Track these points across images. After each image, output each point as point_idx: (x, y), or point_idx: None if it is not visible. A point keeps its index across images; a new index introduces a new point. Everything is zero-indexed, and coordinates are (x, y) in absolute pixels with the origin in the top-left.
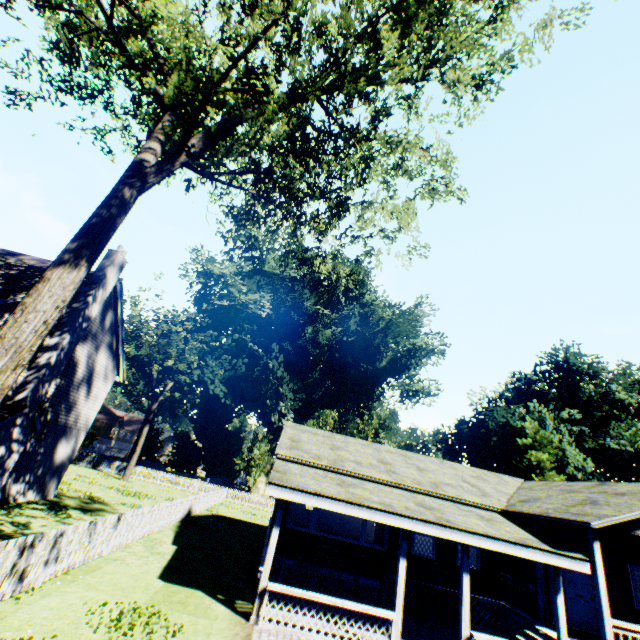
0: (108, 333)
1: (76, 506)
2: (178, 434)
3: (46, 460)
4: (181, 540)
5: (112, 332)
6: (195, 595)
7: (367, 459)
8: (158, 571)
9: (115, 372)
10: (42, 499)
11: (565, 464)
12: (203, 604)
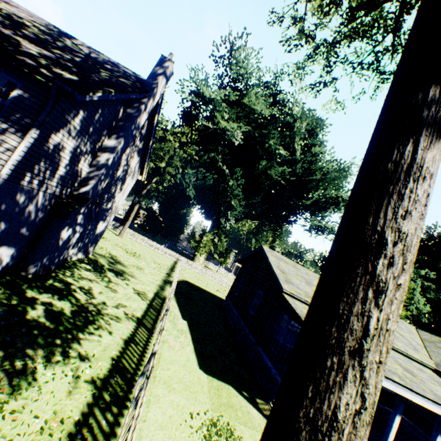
0: (142, 140)
1: (108, 267)
2: (149, 209)
3: (90, 233)
4: (184, 313)
5: (144, 139)
6: (232, 394)
7: None
8: (194, 358)
9: (138, 172)
10: (85, 257)
11: (409, 303)
12: (243, 407)
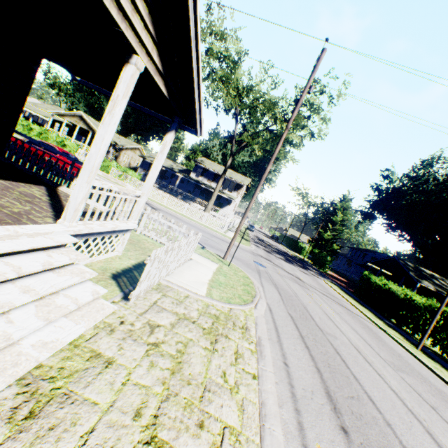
0: None
1: None
2: None
3: None
4: None
5: None
6: None
7: None
8: None
9: None
10: None
11: None
12: None
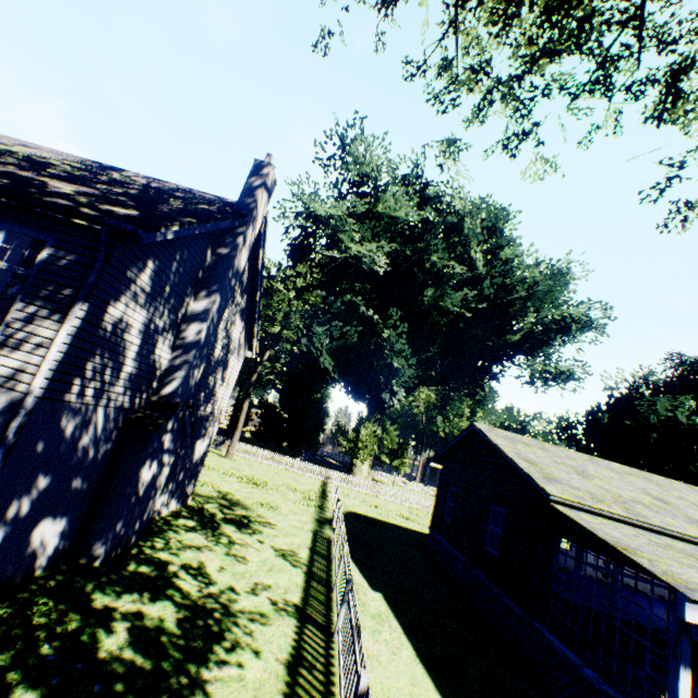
0: (244, 293)
1: (222, 516)
2: (264, 404)
3: (185, 463)
4: (371, 577)
5: (247, 292)
6: None
7: (638, 495)
8: (424, 674)
9: (245, 346)
10: (182, 506)
11: None
12: None
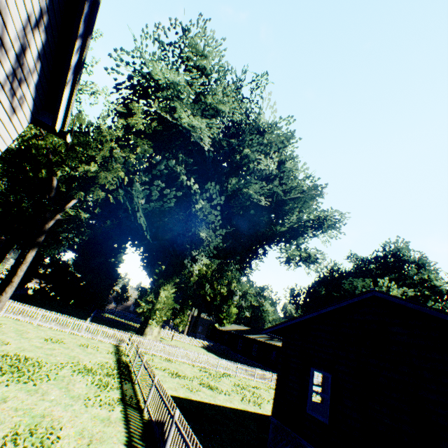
0: None
1: None
2: (56, 262)
3: None
4: None
5: None
6: None
7: None
8: None
9: (40, 92)
10: None
11: None
12: None
